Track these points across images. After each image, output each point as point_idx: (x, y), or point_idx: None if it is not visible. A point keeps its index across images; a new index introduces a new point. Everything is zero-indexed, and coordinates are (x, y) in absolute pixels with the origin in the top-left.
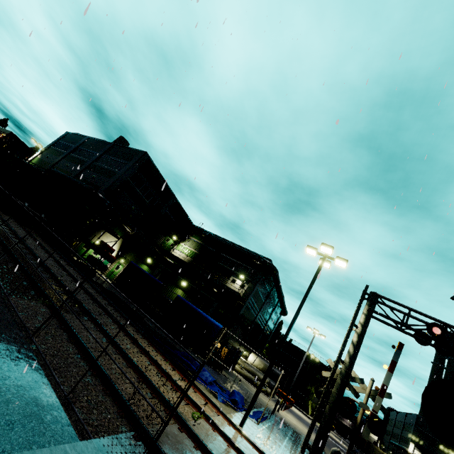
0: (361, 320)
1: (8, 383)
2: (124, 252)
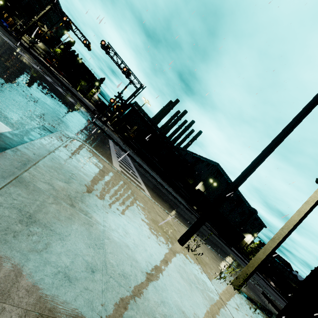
0: (48, 8)
1: None
2: None
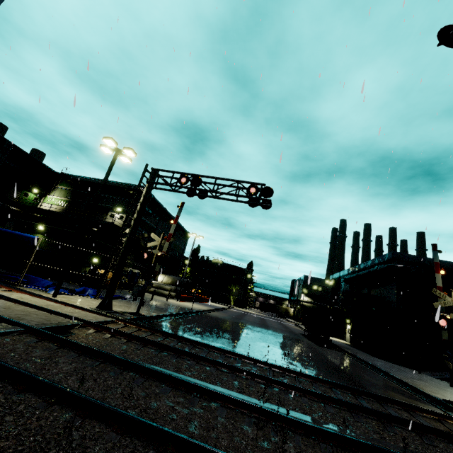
0: (143, 192)
1: None
2: None
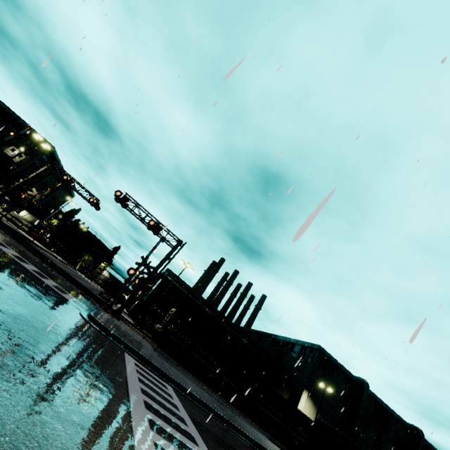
0: (42, 169)
1: None
2: None
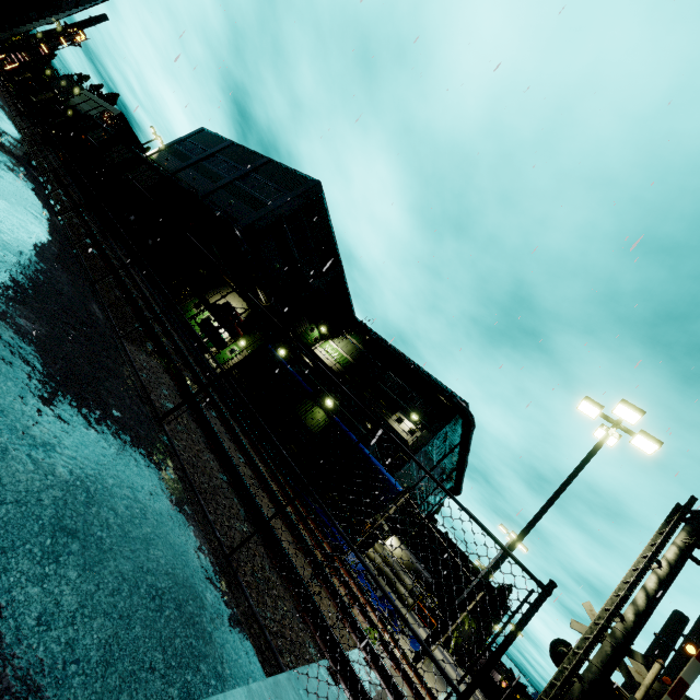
0: (669, 556)
1: (140, 500)
2: (247, 330)
